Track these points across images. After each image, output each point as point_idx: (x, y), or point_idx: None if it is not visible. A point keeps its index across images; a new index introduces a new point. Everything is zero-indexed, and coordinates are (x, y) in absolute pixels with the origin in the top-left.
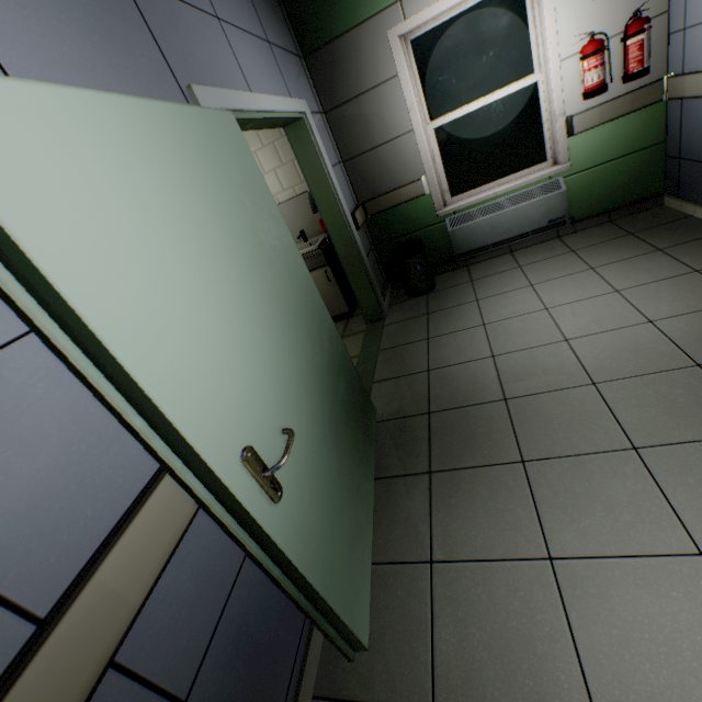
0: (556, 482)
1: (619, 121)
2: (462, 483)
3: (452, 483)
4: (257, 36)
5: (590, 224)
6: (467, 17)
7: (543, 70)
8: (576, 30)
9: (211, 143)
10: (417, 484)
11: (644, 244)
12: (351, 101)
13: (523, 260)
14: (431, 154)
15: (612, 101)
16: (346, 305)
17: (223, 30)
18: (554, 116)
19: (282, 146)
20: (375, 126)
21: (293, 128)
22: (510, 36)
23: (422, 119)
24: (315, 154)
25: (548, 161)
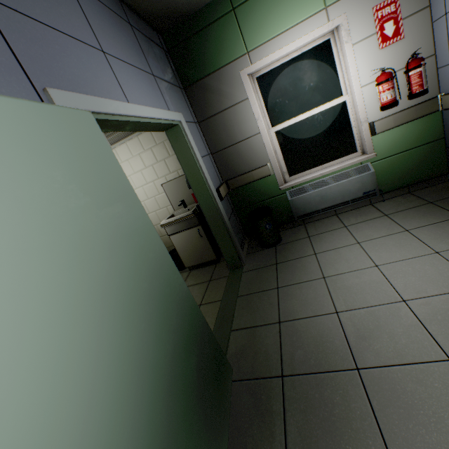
0: None
1: (408, 124)
2: None
3: None
4: (142, 70)
5: (394, 194)
6: (294, 62)
7: (349, 93)
8: (370, 67)
9: (38, 134)
10: None
11: (445, 211)
12: (216, 115)
13: (347, 221)
14: (273, 148)
15: (402, 111)
16: (214, 254)
17: (107, 59)
18: (360, 122)
19: (169, 144)
20: (233, 130)
21: (171, 131)
22: (324, 73)
23: (266, 125)
24: (187, 148)
25: (358, 152)
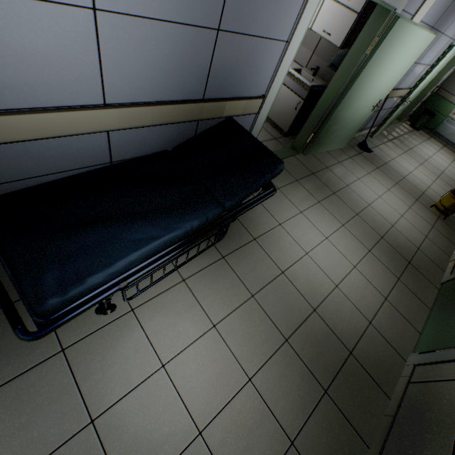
0: (407, 156)
1: None
2: (394, 145)
3: (392, 144)
4: None
5: None
6: None
7: None
8: None
9: (452, 55)
10: (386, 139)
11: None
12: None
13: (444, 149)
14: None
15: None
16: None
17: None
18: None
19: None
20: None
21: None
22: None
23: None
24: (454, 62)
25: None
